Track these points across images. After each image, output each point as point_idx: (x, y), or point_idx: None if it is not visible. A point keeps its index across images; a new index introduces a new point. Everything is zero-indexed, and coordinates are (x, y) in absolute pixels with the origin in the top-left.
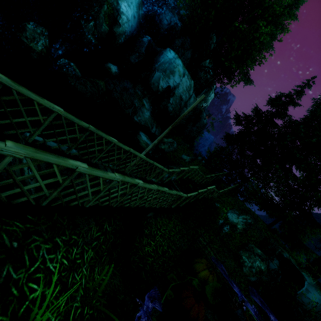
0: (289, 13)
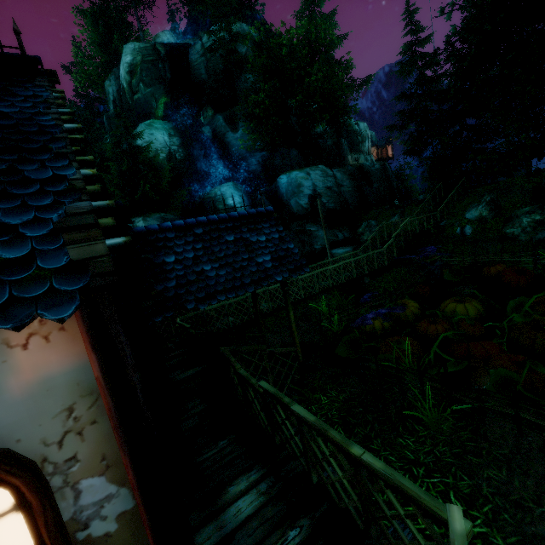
0: (319, 6)
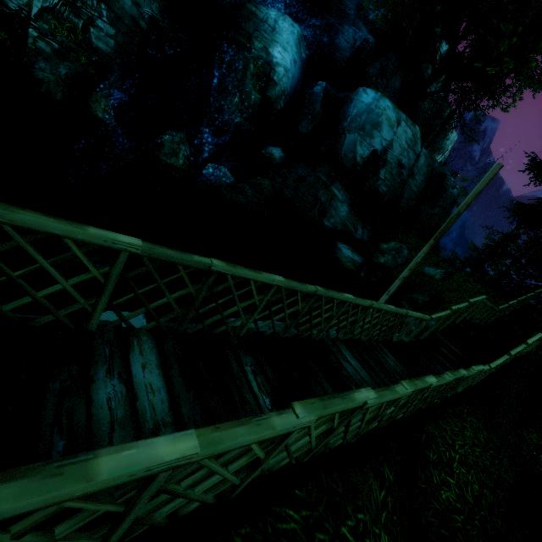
0: None
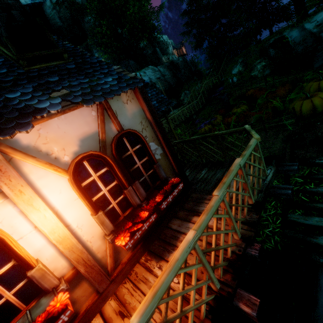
0: None
